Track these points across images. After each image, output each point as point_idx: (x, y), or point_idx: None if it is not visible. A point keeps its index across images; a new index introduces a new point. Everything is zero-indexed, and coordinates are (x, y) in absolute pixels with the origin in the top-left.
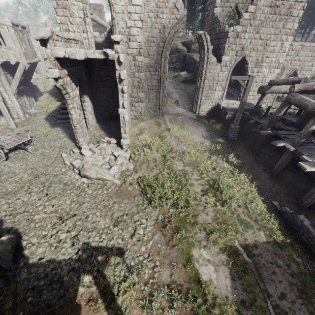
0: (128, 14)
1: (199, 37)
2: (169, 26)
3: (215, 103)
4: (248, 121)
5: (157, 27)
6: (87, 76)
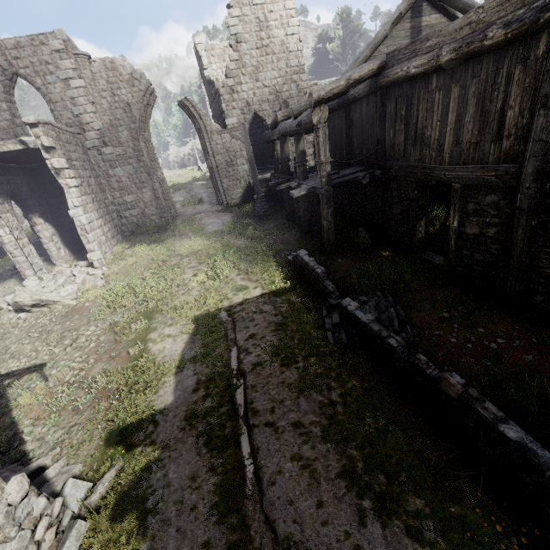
0: (71, 101)
1: (182, 104)
2: (134, 102)
3: (246, 183)
4: (277, 185)
5: (119, 107)
6: (35, 190)
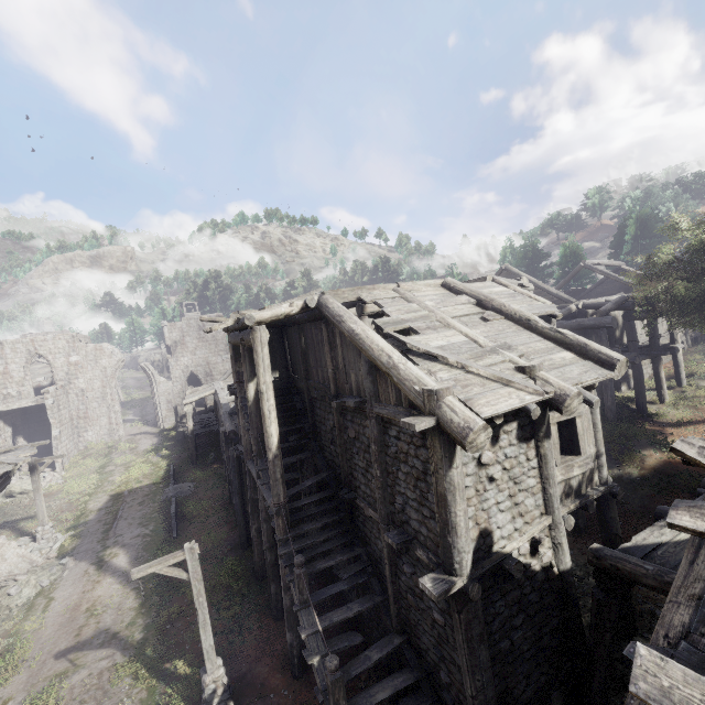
0: (68, 367)
1: (142, 367)
2: (110, 366)
3: (180, 413)
4: None
5: (98, 369)
6: (24, 419)
